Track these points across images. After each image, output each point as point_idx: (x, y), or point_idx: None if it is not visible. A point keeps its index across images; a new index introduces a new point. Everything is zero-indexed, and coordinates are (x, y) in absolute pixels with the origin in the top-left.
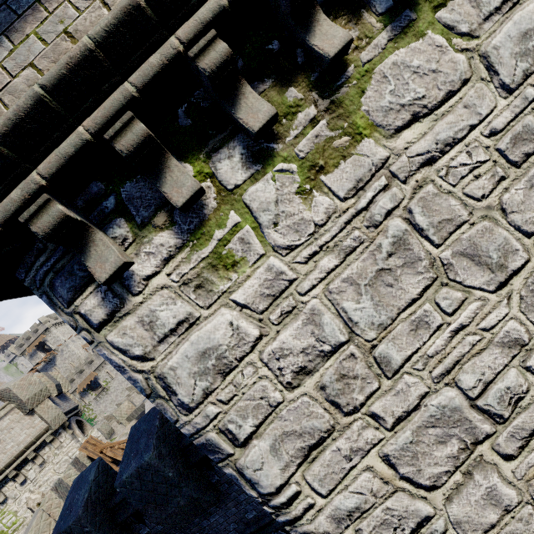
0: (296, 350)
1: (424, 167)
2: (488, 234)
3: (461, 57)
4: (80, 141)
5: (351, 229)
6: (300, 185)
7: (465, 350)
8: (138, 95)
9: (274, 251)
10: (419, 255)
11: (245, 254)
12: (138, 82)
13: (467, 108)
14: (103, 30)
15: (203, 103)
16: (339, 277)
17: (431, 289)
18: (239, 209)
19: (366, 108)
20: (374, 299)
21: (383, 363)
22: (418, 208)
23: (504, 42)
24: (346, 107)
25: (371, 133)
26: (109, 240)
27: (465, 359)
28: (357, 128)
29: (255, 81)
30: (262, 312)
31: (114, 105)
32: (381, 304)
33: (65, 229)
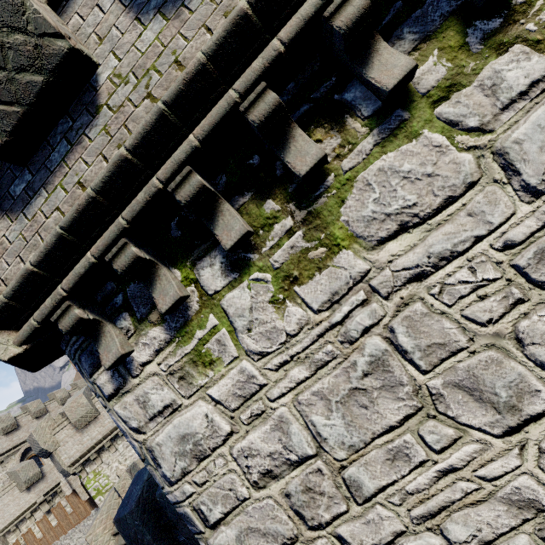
0: (263, 453)
1: (411, 282)
2: (495, 366)
3: (467, 156)
4: (88, 264)
5: (324, 343)
6: (274, 294)
7: (456, 497)
8: (129, 226)
9: (246, 355)
10: (400, 379)
11: (221, 354)
12: (128, 216)
13: (472, 215)
14: (100, 182)
15: (191, 217)
16: (309, 389)
17: (414, 419)
18: (217, 313)
19: (346, 219)
20: (345, 418)
21: (353, 486)
22: (402, 327)
23: (531, 134)
24: (324, 217)
25: (350, 245)
26: (115, 332)
27: (454, 506)
28: (335, 239)
29: (236, 195)
30: (234, 410)
31: (111, 235)
32: (354, 424)
33: (81, 326)
